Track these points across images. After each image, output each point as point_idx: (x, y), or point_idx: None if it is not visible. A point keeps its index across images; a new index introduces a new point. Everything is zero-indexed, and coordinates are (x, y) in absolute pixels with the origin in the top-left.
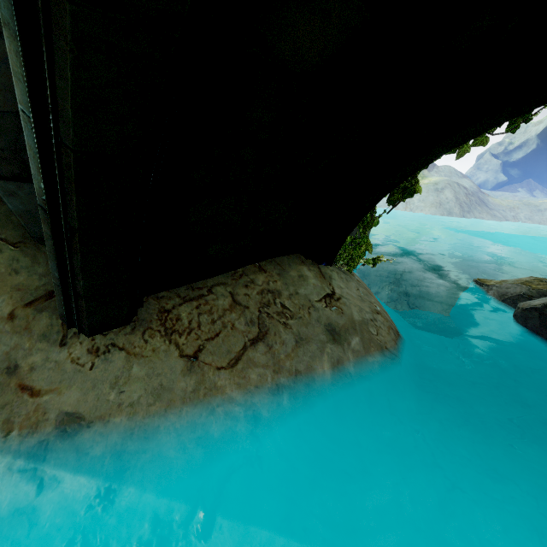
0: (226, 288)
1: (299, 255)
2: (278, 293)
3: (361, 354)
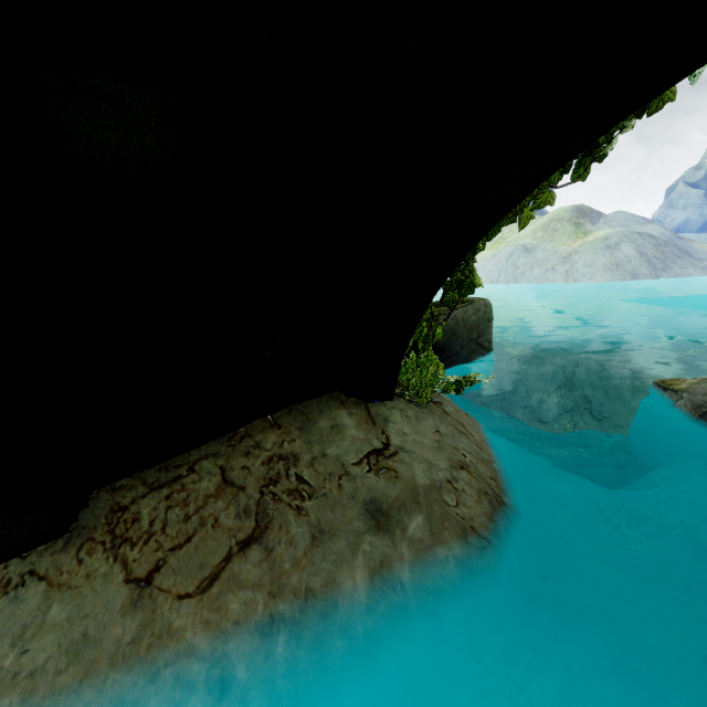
0: (217, 461)
1: (338, 392)
2: (294, 459)
3: (424, 546)
